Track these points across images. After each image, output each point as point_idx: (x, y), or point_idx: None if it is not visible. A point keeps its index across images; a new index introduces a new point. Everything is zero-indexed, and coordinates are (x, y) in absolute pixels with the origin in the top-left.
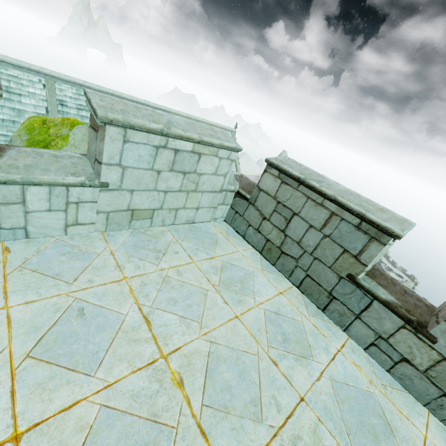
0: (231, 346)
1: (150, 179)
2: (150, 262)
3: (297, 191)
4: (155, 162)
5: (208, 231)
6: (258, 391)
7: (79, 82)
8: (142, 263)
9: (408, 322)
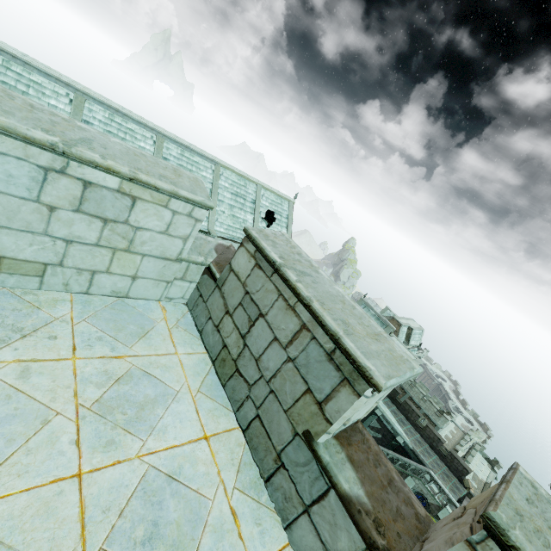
0: (11, 543)
1: (35, 216)
2: None
3: (269, 281)
4: (44, 191)
5: (144, 313)
6: None
7: (115, 106)
8: None
9: (371, 548)
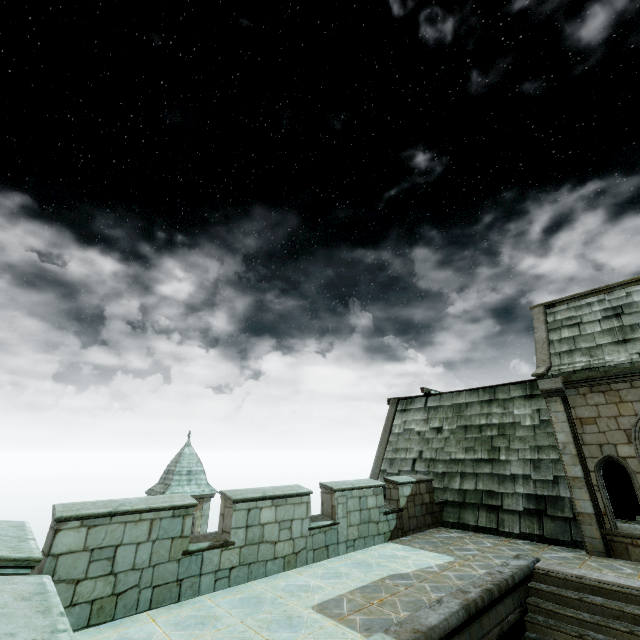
0: None
1: None
2: None
3: (111, 524)
4: None
5: None
6: (236, 638)
7: None
8: None
9: (223, 545)
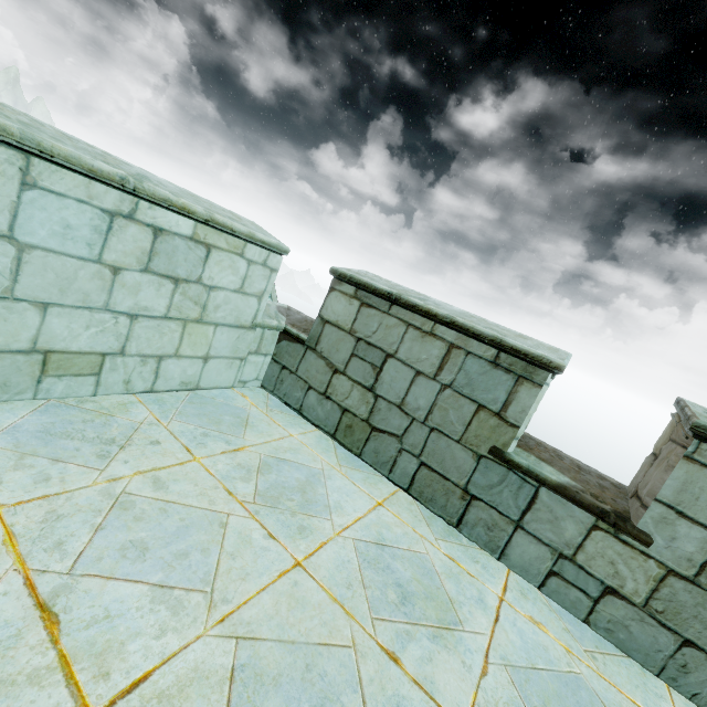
0: (290, 638)
1: (95, 283)
2: (84, 465)
3: (388, 316)
4: (107, 245)
5: (228, 402)
6: None
7: None
8: (58, 469)
9: (602, 515)
